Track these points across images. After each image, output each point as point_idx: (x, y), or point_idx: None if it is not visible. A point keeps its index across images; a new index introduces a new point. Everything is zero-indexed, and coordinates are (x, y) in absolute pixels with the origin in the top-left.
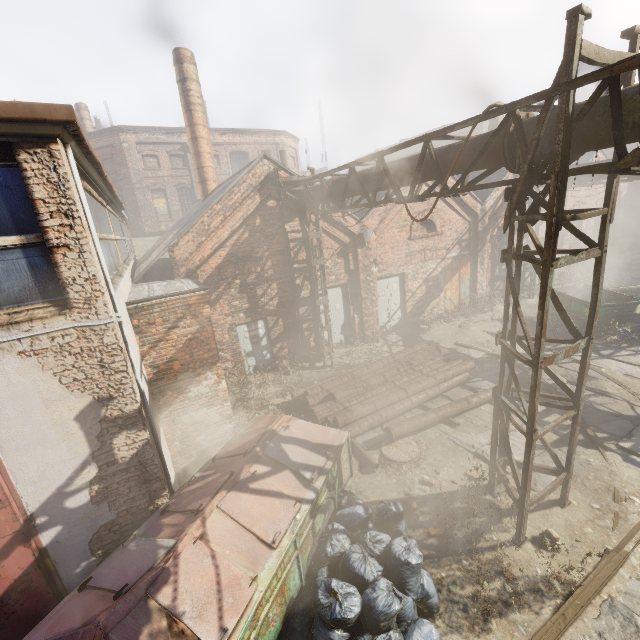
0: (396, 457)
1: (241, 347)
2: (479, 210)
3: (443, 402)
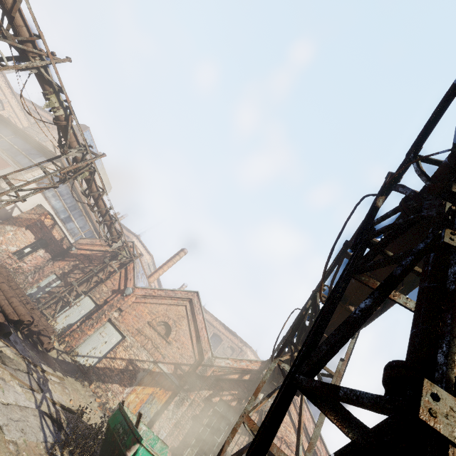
0: None
1: (43, 282)
2: (208, 357)
3: None
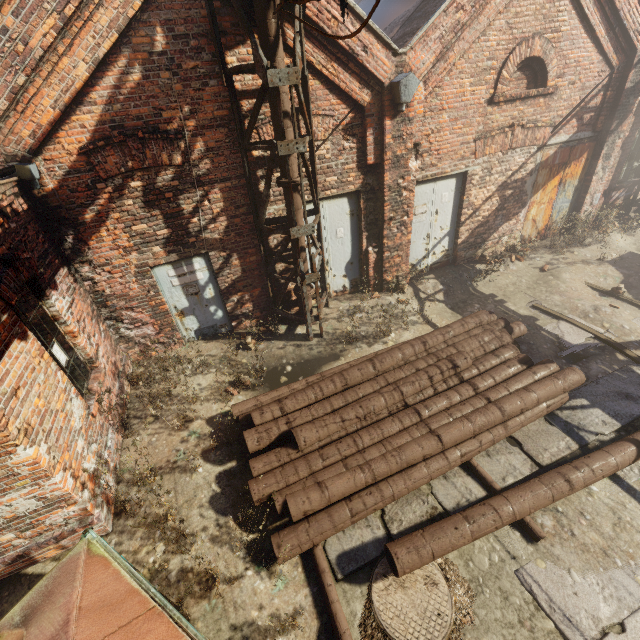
0: (399, 629)
1: (168, 302)
2: None
3: (510, 457)
